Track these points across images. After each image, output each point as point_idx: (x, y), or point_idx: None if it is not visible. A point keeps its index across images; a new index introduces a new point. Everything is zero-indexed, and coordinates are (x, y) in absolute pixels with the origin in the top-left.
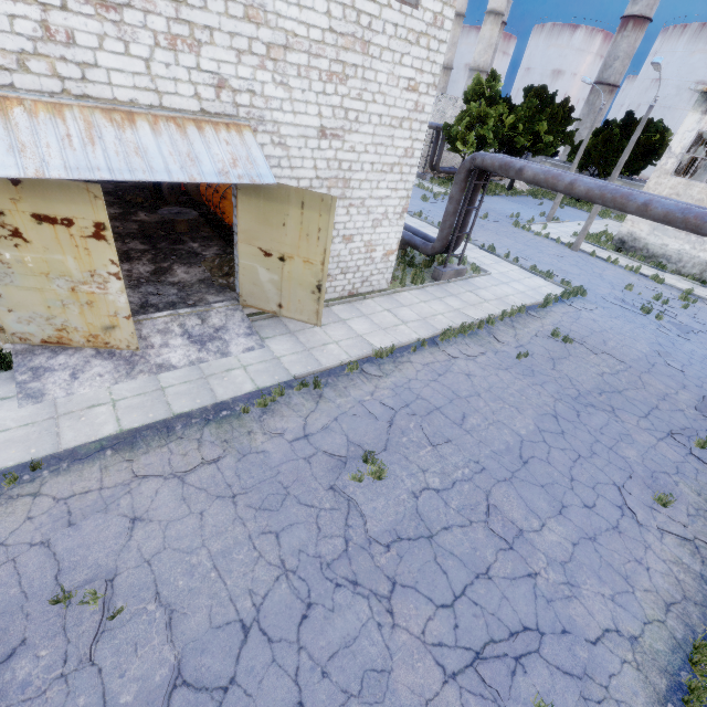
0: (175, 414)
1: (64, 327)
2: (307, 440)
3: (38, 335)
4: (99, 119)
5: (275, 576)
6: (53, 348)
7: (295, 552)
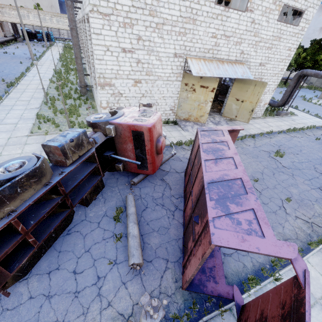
0: None
1: (191, 115)
2: (256, 148)
3: (183, 117)
4: (218, 63)
5: (263, 167)
6: (184, 121)
7: (265, 165)
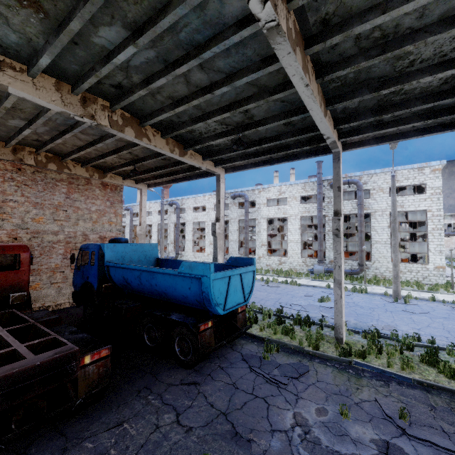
0: None
1: None
2: None
3: None
4: None
5: None
6: None
7: None
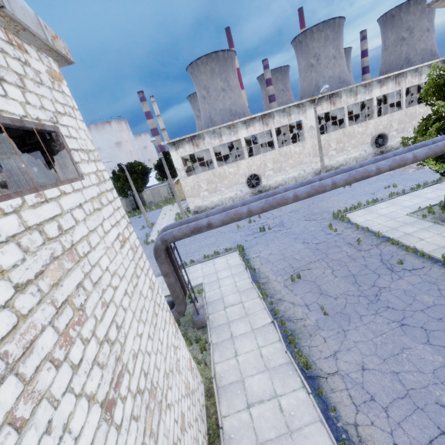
0: None
1: None
2: None
3: None
4: None
5: None
6: None
7: None
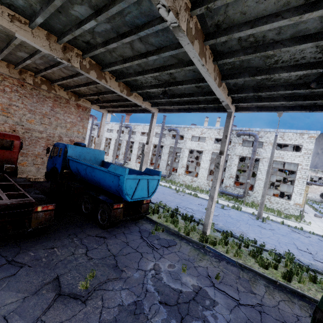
0: (319, 214)
1: None
2: None
3: None
4: None
5: None
6: None
7: None
